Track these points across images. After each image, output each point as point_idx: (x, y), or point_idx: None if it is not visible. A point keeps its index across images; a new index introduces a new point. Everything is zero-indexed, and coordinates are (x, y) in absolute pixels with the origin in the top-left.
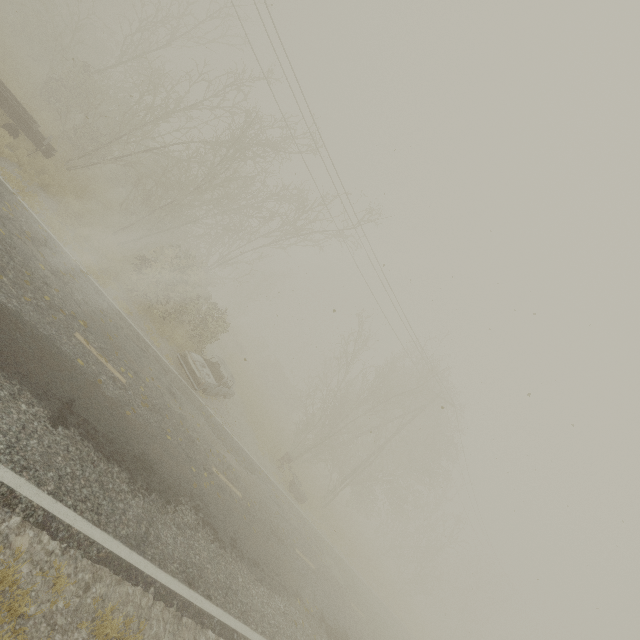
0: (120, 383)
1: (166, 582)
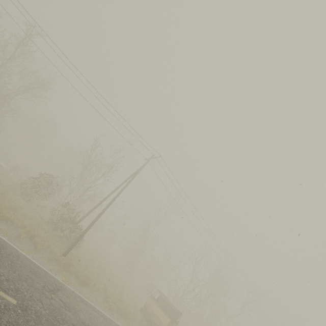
0: None
1: None
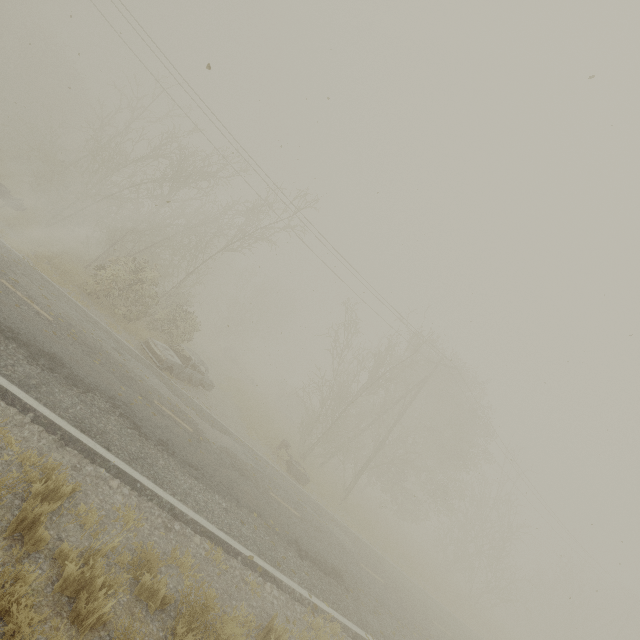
0: (45, 318)
1: (50, 416)
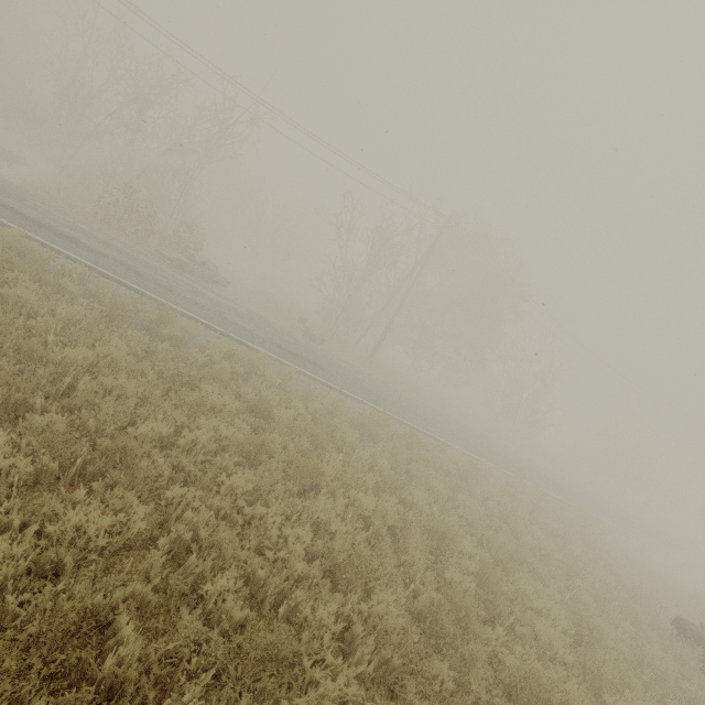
0: (62, 223)
1: (75, 257)
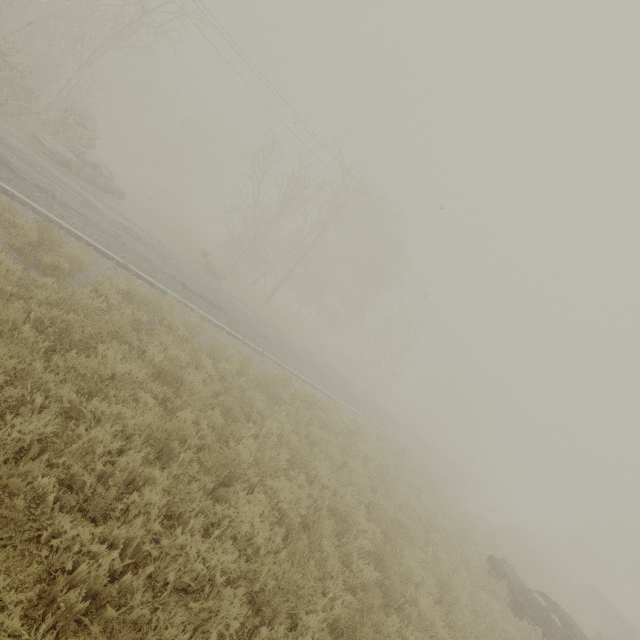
0: None
1: None
